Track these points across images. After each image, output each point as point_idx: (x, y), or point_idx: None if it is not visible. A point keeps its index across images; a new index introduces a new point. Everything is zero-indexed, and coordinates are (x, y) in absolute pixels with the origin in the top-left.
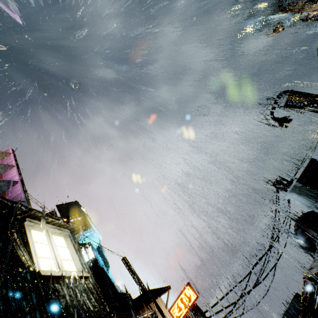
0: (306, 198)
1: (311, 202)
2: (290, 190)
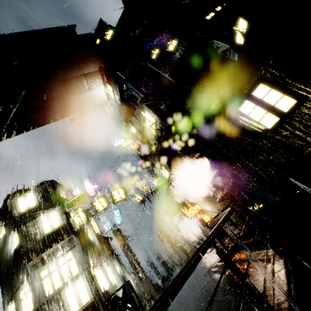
0: (161, 265)
1: (161, 266)
2: (160, 263)
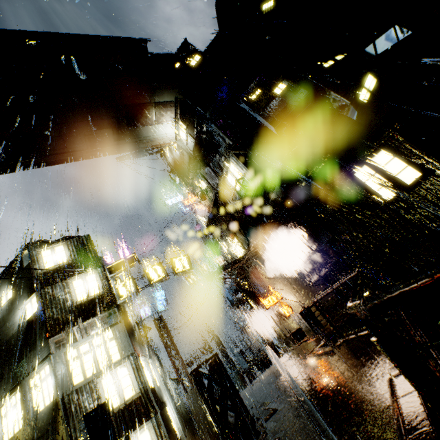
0: None
1: None
2: None
